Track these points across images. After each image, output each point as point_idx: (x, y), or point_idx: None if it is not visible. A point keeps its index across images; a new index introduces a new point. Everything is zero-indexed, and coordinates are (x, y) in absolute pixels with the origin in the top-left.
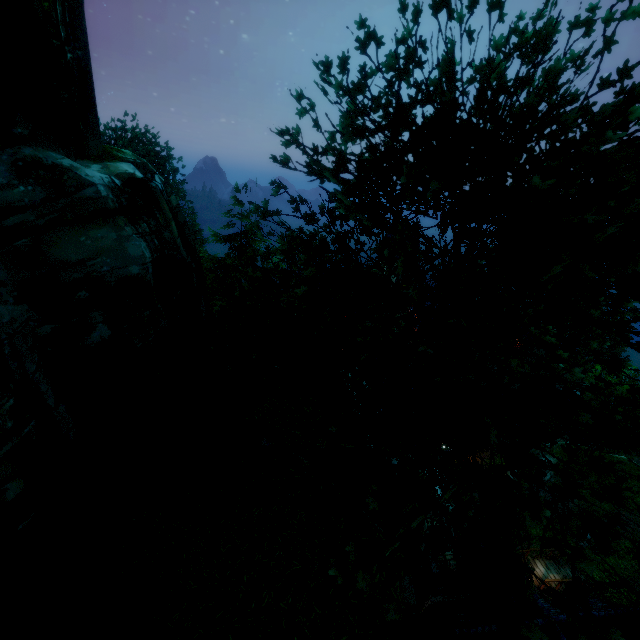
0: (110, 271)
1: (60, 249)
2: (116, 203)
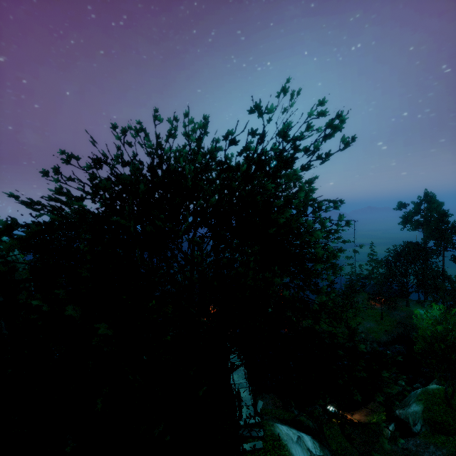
0: None
1: None
2: None
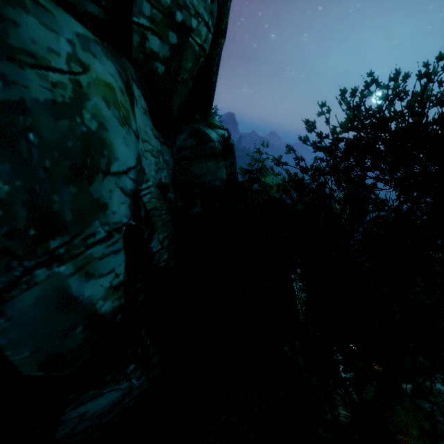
0: (209, 182)
1: (195, 168)
2: (219, 151)
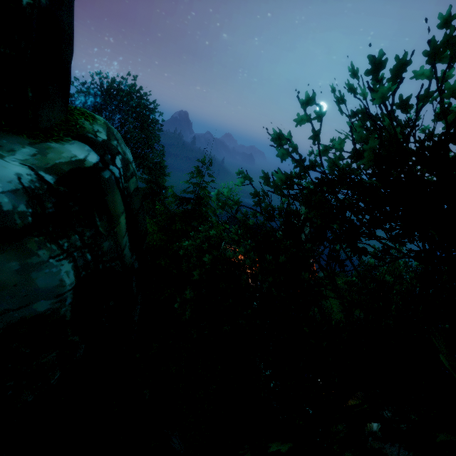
0: None
1: None
2: (30, 216)
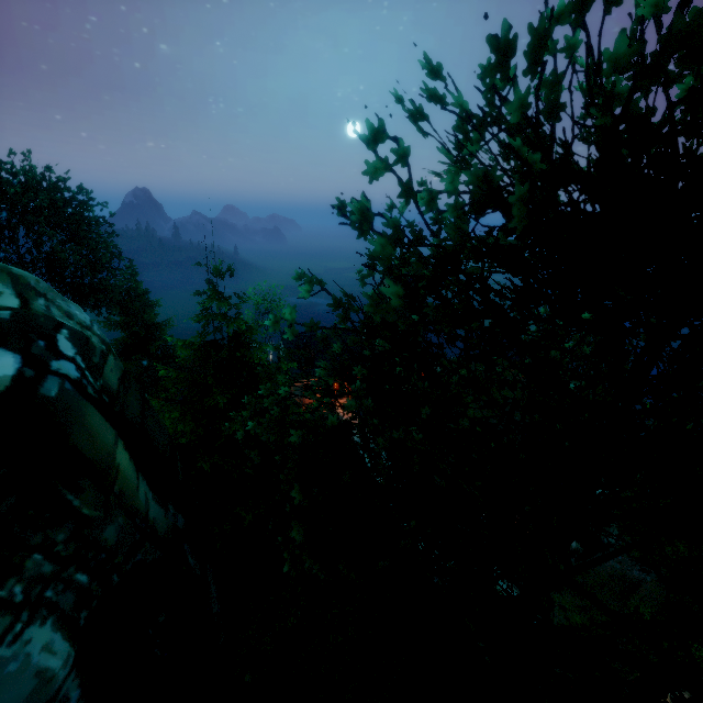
0: None
1: None
2: None
